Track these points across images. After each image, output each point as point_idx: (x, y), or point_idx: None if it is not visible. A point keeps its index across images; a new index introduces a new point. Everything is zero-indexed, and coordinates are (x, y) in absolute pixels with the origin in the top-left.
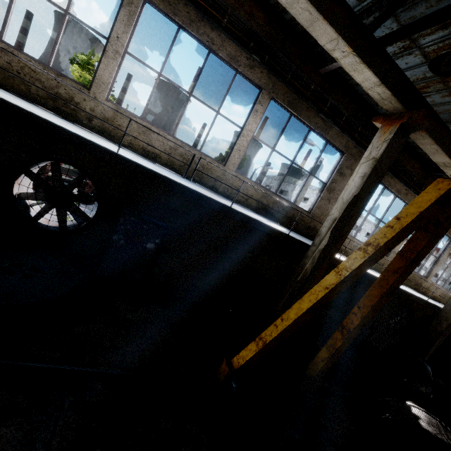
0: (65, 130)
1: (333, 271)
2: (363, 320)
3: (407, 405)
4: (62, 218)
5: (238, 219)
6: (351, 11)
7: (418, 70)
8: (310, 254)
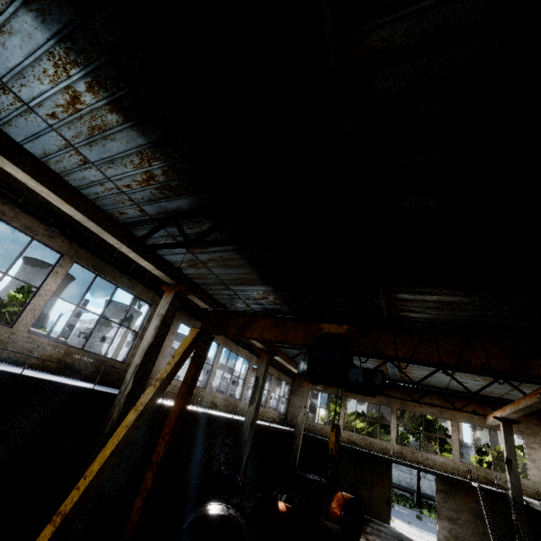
0: None
1: (133, 410)
2: (167, 447)
3: (205, 506)
4: None
5: (31, 385)
6: (128, 231)
7: (188, 255)
8: (117, 403)
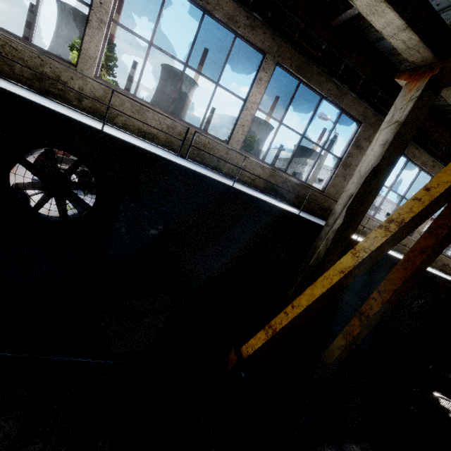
0: (42, 106)
1: (349, 253)
2: (384, 305)
3: (435, 397)
4: (62, 208)
5: (242, 200)
6: None
7: None
8: (323, 236)
